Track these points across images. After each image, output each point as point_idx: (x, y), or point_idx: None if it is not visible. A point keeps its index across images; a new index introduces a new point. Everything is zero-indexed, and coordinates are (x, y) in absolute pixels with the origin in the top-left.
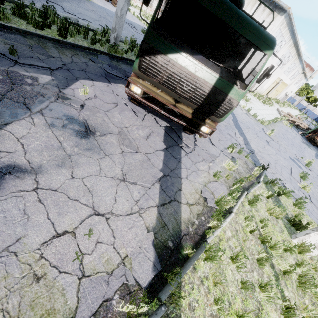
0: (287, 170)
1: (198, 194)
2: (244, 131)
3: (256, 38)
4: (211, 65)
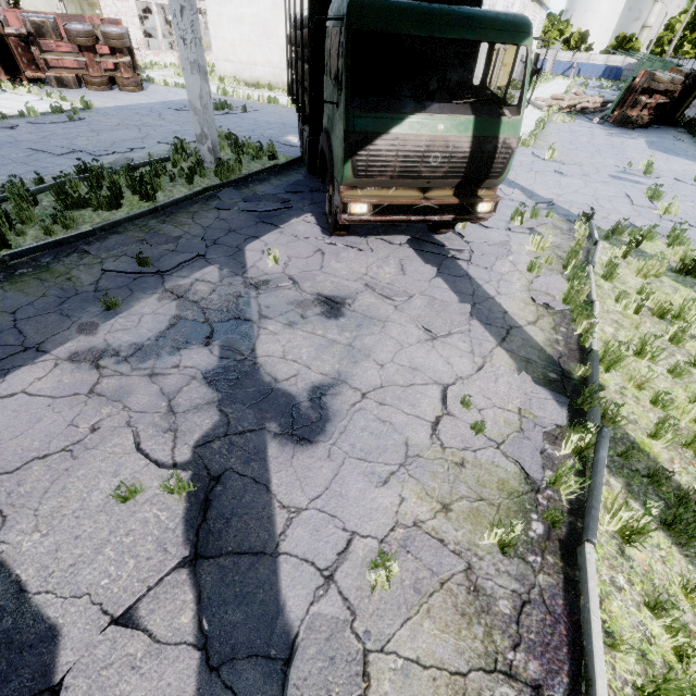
0: (622, 199)
1: (531, 304)
2: (511, 178)
3: (501, 33)
4: (456, 108)
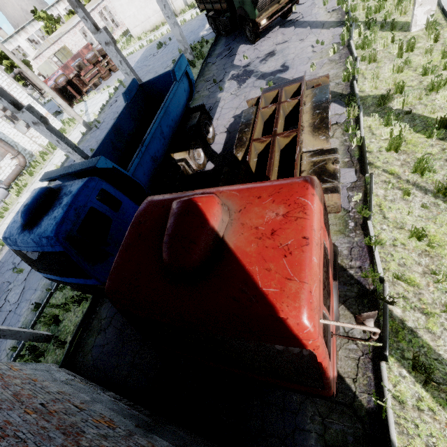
0: None
1: (328, 14)
2: None
3: None
4: None
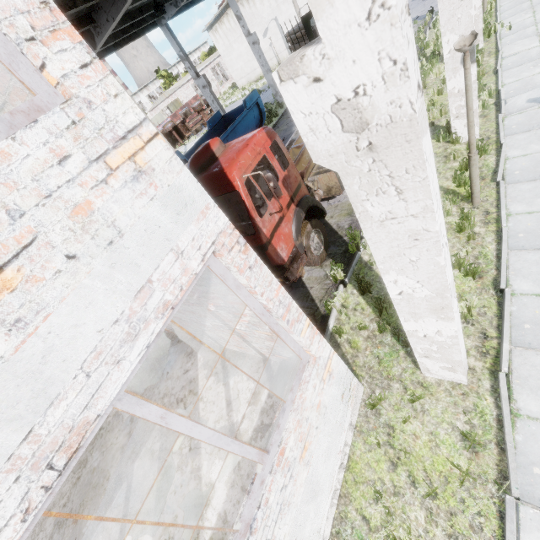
0: None
1: None
2: None
3: None
4: None
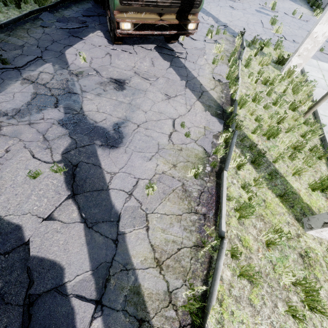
0: (259, 24)
1: (213, 80)
2: (208, 10)
3: None
4: None
